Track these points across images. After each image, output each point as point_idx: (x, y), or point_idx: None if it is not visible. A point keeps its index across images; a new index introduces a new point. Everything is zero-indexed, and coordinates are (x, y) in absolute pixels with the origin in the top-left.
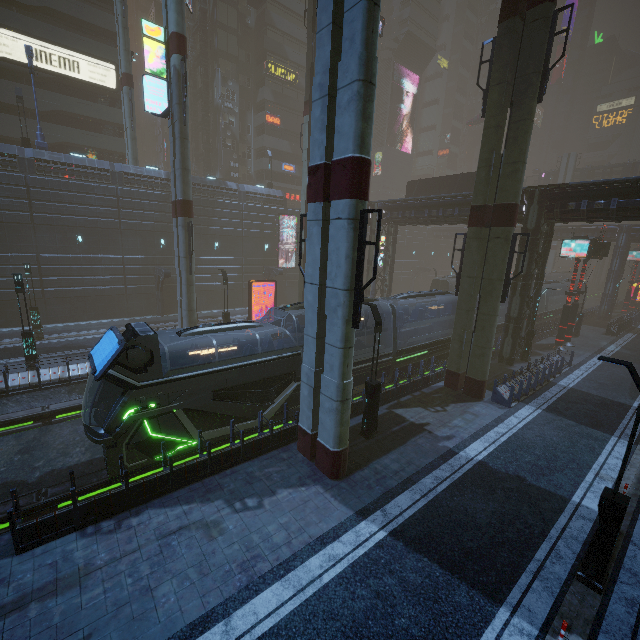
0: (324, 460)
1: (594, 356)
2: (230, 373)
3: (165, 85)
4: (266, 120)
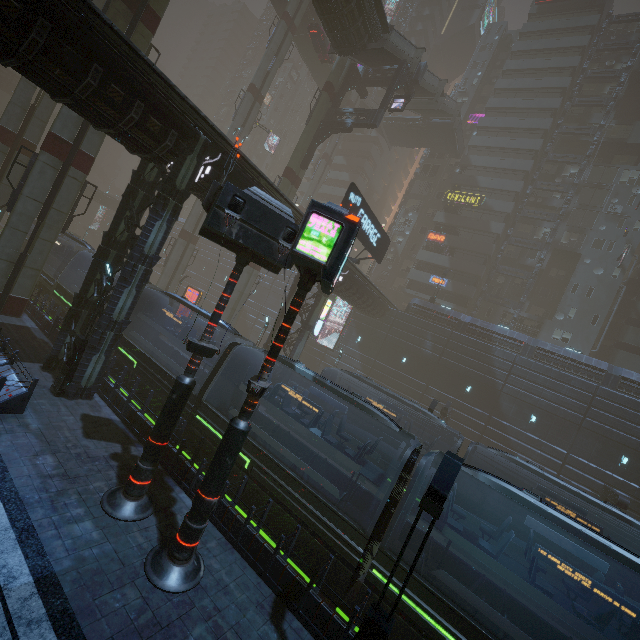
0: None
1: (20, 535)
2: None
3: None
4: (428, 238)
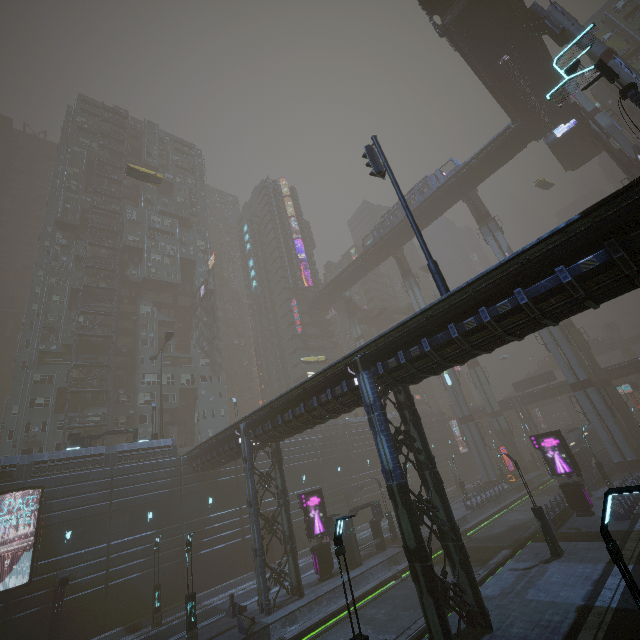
0: (635, 465)
1: None
2: (580, 451)
3: (448, 375)
4: None
